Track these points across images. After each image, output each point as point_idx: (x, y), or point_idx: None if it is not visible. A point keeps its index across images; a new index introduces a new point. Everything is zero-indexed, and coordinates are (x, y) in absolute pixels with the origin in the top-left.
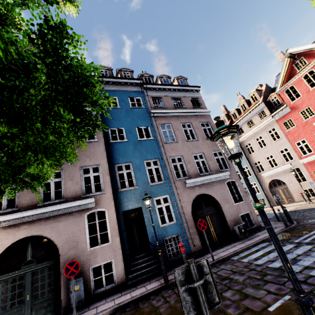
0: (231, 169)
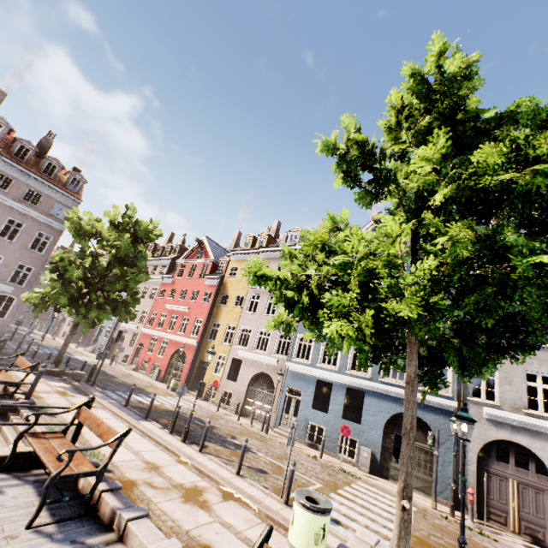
0: (23, 288)
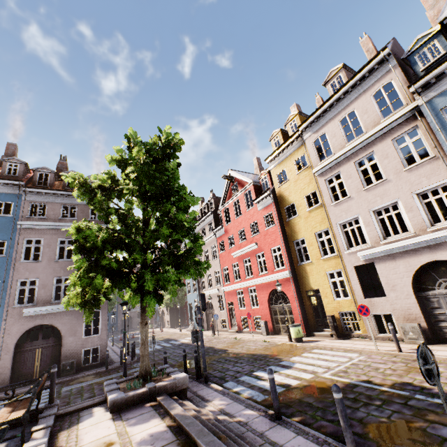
0: None
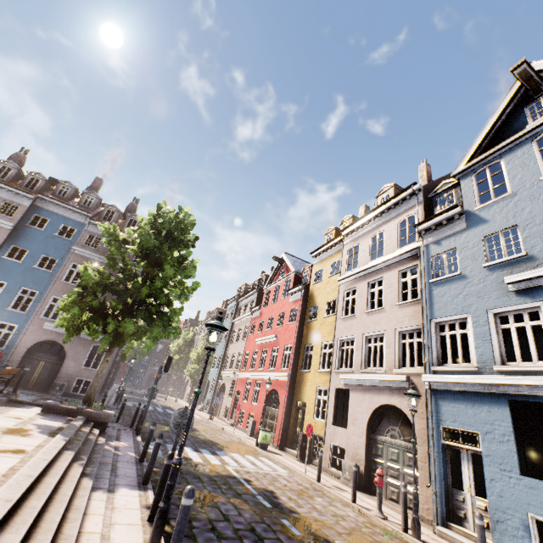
0: None
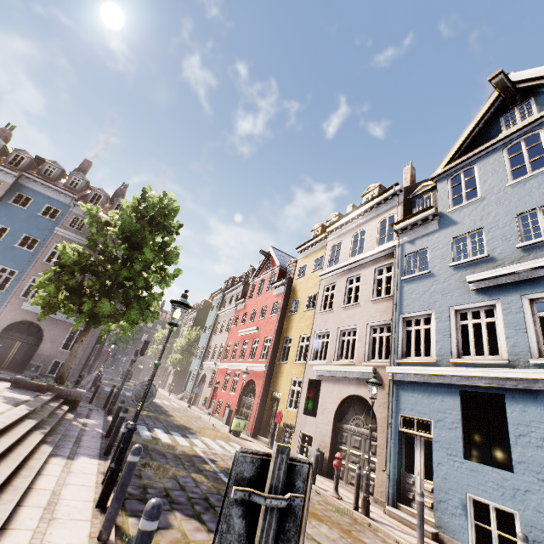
0: None
